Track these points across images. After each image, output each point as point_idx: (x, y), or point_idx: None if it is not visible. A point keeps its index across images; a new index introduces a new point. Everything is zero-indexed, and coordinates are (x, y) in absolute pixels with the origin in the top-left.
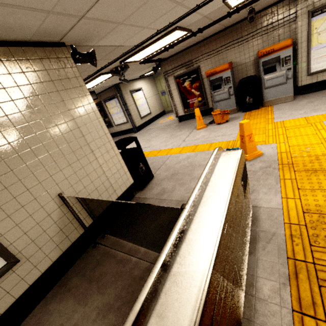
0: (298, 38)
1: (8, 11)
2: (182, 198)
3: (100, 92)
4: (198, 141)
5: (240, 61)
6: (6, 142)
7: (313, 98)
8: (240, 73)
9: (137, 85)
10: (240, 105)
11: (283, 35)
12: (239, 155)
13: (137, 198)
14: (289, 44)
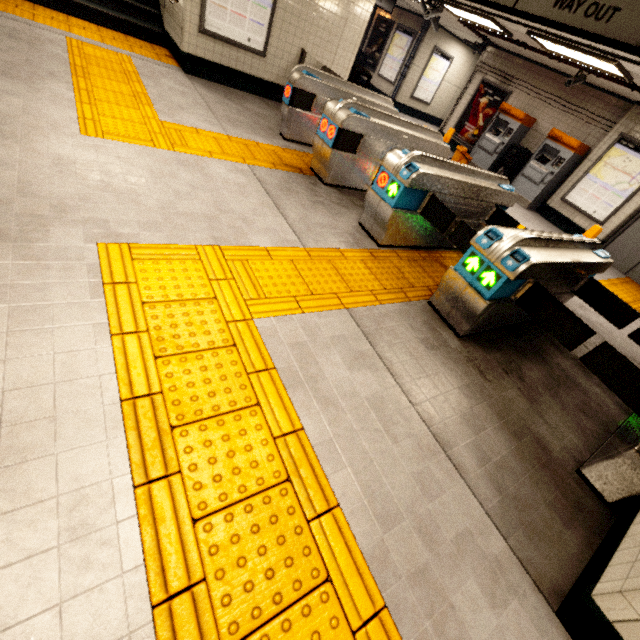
0: (592, 153)
1: None
2: None
3: (405, 10)
4: None
5: (542, 128)
6: None
7: (535, 218)
8: (529, 142)
9: (452, 49)
10: None
11: (591, 139)
12: (393, 109)
13: None
14: (573, 146)
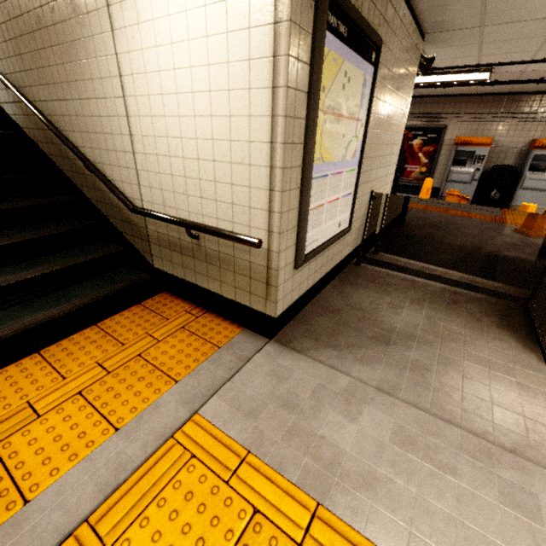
0: None
1: (473, 3)
2: (446, 256)
3: None
4: (427, 217)
5: (503, 142)
6: (383, 115)
7: None
8: (495, 158)
9: None
10: (473, 198)
11: None
12: None
13: (379, 244)
14: None
